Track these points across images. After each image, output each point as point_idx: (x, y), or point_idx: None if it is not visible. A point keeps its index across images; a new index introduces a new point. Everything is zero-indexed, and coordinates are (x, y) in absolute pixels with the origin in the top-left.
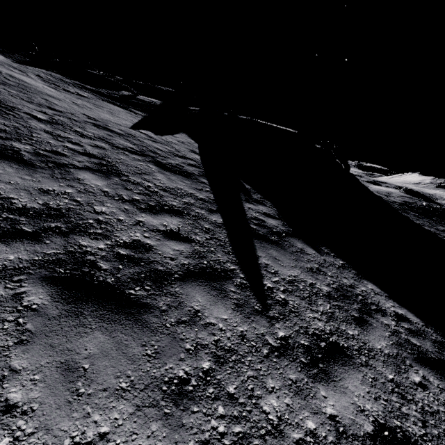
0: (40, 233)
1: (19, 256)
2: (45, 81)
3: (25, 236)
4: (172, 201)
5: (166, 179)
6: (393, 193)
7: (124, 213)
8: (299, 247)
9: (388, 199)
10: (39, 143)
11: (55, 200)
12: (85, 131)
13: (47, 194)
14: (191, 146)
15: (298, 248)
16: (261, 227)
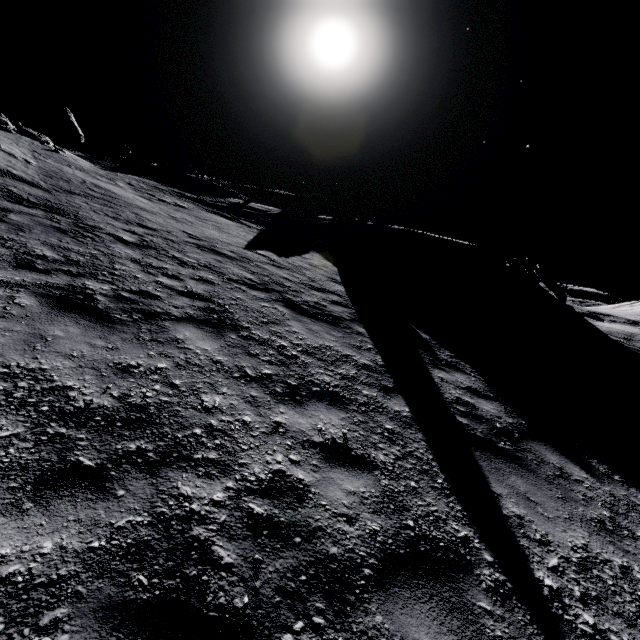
0: (109, 469)
1: (63, 542)
2: (137, 189)
3: (81, 481)
4: (322, 374)
5: (305, 330)
6: (637, 335)
7: (250, 406)
8: (554, 463)
9: (632, 346)
10: (122, 279)
11: (140, 387)
12: (185, 257)
13: (128, 374)
14: (329, 271)
15: (554, 467)
16: (474, 419)
